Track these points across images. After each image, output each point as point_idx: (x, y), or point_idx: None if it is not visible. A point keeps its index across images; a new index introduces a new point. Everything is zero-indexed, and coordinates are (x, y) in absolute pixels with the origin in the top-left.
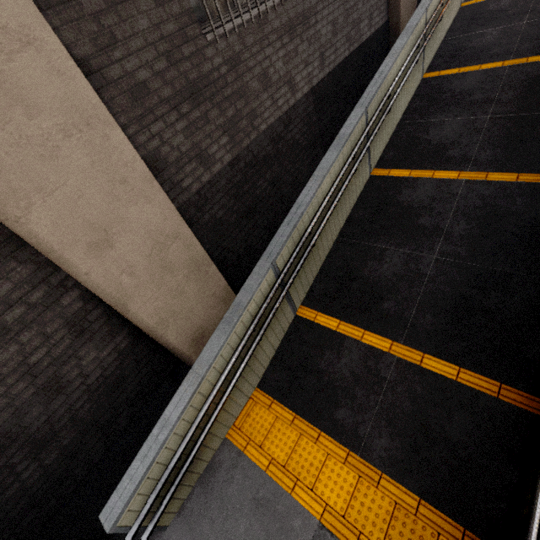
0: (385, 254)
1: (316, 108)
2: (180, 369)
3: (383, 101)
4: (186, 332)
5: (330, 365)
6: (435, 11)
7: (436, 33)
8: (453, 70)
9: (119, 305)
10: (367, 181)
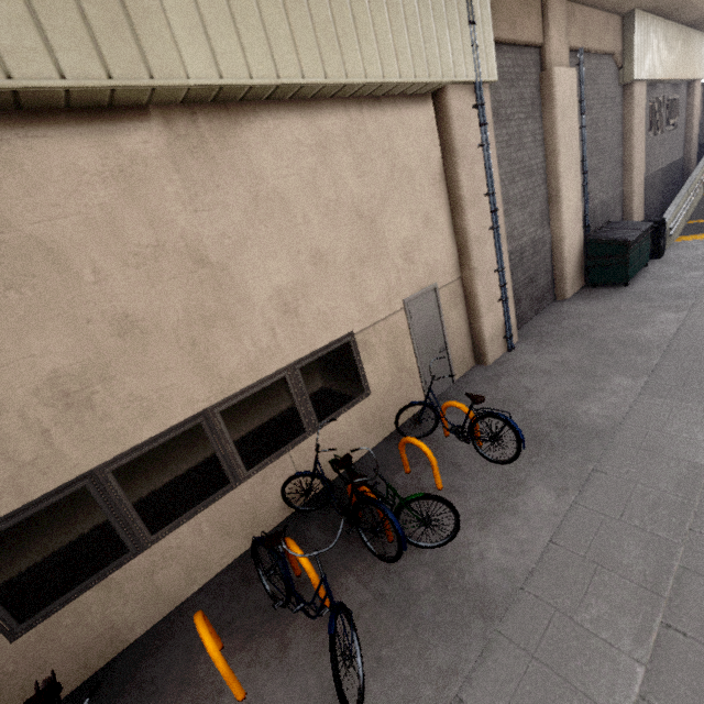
0: None
1: (661, 178)
2: None
3: None
4: None
5: None
6: None
7: None
8: None
9: (633, 195)
10: (702, 196)
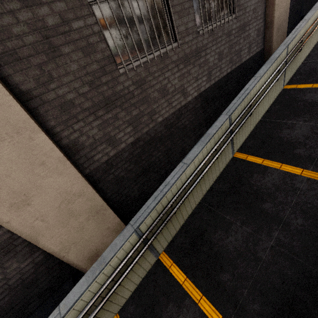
0: (231, 227)
1: (203, 105)
2: (81, 273)
3: (244, 110)
4: (84, 253)
5: (170, 317)
6: (295, 46)
7: (297, 58)
8: (308, 85)
9: (31, 239)
10: (230, 161)
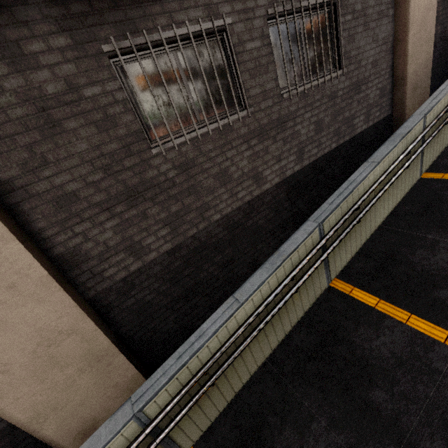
0: (310, 426)
1: (290, 195)
2: None
3: (346, 216)
4: (72, 424)
5: None
6: (437, 117)
7: (443, 133)
8: None
9: None
10: (323, 292)
